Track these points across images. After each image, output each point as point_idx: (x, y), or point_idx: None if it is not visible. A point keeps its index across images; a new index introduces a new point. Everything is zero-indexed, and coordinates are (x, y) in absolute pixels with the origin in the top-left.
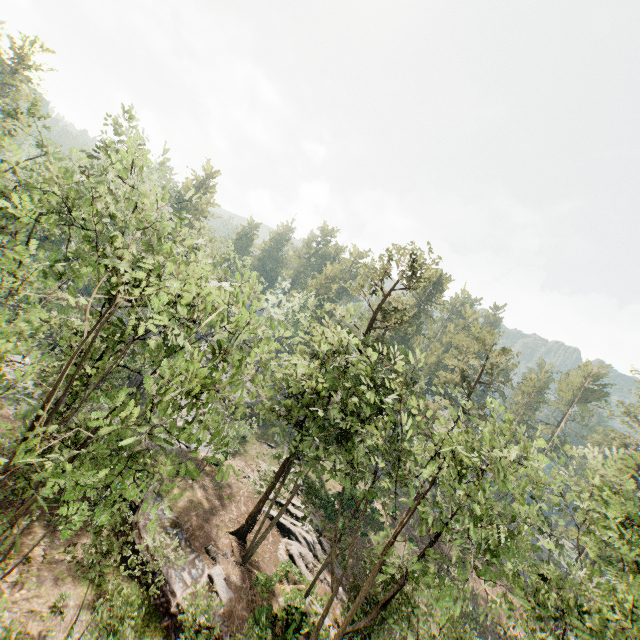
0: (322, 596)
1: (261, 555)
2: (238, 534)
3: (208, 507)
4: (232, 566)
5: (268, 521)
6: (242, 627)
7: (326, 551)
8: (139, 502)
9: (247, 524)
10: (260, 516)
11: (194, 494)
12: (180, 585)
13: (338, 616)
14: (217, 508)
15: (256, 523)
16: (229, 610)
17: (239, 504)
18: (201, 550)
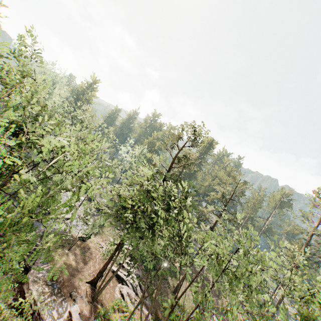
0: (138, 318)
1: (104, 295)
2: (91, 283)
3: (75, 267)
4: (85, 304)
5: (111, 273)
6: None
7: (143, 290)
8: (32, 265)
9: (97, 277)
10: (105, 272)
11: (68, 259)
12: (49, 319)
13: None
14: (81, 267)
15: (103, 276)
16: None
17: (95, 264)
18: (67, 294)
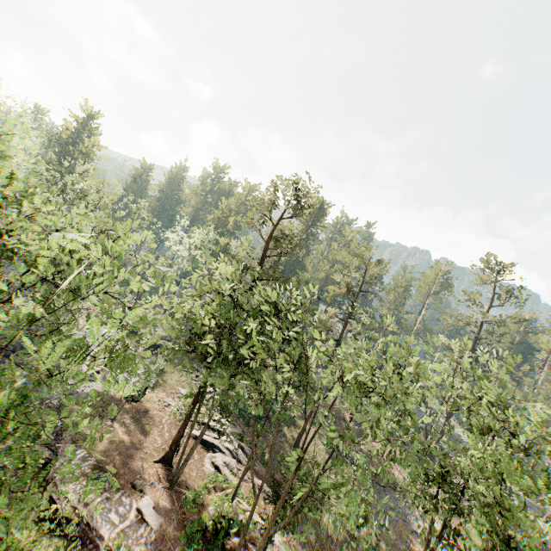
0: (248, 494)
1: (188, 474)
2: (164, 461)
3: (131, 443)
4: (160, 492)
5: (192, 441)
6: (175, 546)
7: (248, 454)
8: (54, 457)
9: (171, 450)
10: (183, 440)
11: (115, 434)
12: (107, 527)
13: (263, 507)
14: (140, 442)
15: (180, 447)
16: (161, 535)
17: (162, 432)
18: (127, 486)
